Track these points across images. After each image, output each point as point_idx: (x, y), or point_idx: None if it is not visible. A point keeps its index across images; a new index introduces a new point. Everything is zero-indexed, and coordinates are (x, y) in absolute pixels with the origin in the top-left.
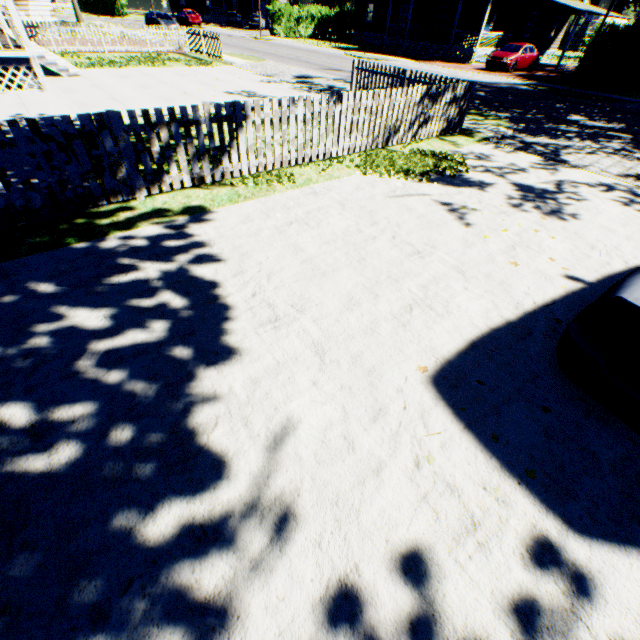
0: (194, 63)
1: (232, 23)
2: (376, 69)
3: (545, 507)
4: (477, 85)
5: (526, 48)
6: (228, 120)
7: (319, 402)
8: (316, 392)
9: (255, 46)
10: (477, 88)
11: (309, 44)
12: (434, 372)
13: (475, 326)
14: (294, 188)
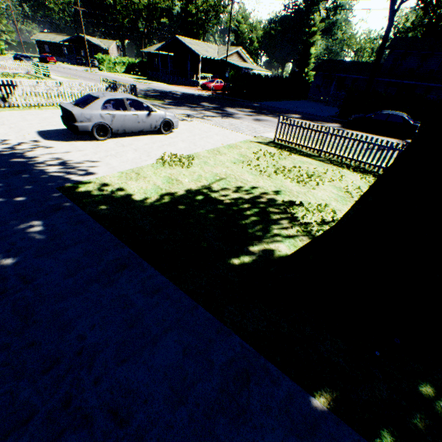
0: (33, 78)
1: (79, 63)
2: (109, 81)
3: (44, 139)
4: (183, 94)
5: (218, 81)
6: (9, 86)
7: (4, 131)
8: (5, 131)
9: (82, 74)
10: (180, 94)
11: (119, 75)
12: (41, 131)
13: (64, 128)
14: (40, 110)
